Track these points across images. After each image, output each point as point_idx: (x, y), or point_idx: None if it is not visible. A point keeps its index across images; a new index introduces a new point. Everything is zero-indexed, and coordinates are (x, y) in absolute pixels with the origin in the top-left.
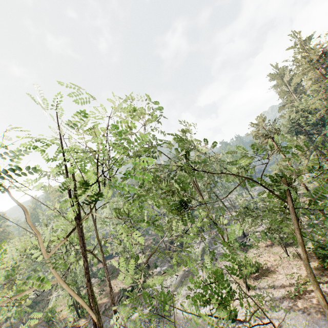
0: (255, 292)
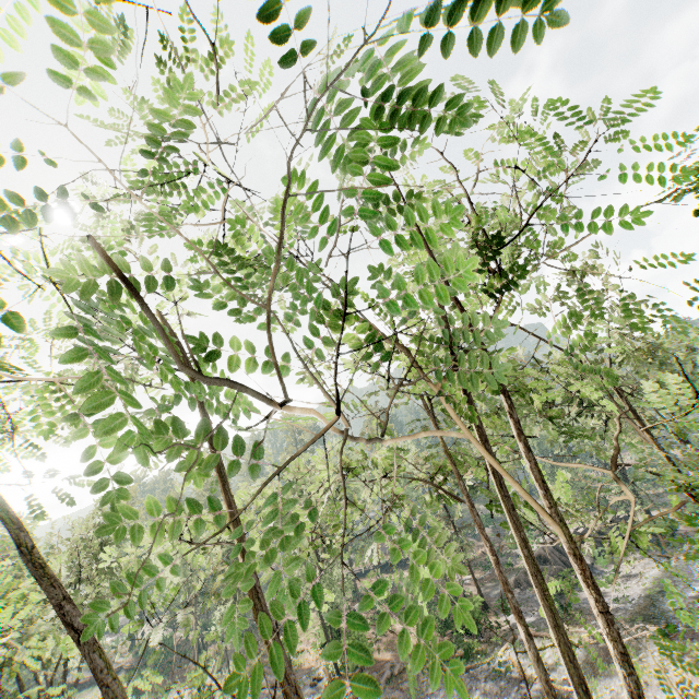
0: None
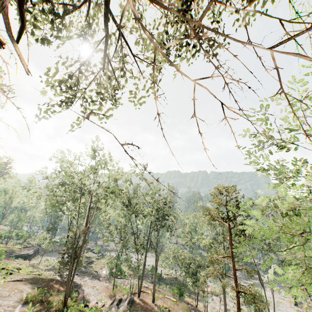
0: (299, 308)
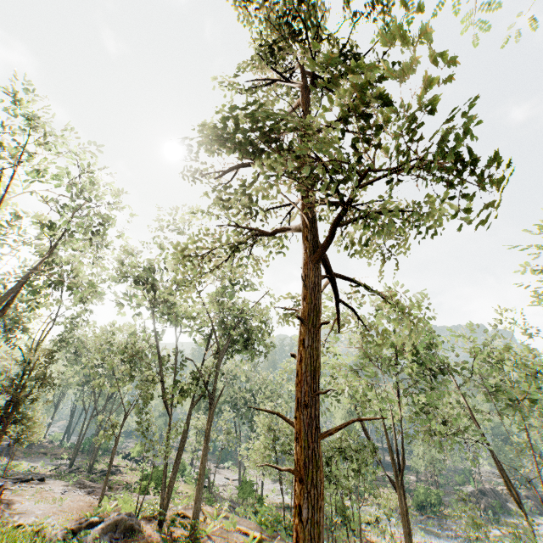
0: None
